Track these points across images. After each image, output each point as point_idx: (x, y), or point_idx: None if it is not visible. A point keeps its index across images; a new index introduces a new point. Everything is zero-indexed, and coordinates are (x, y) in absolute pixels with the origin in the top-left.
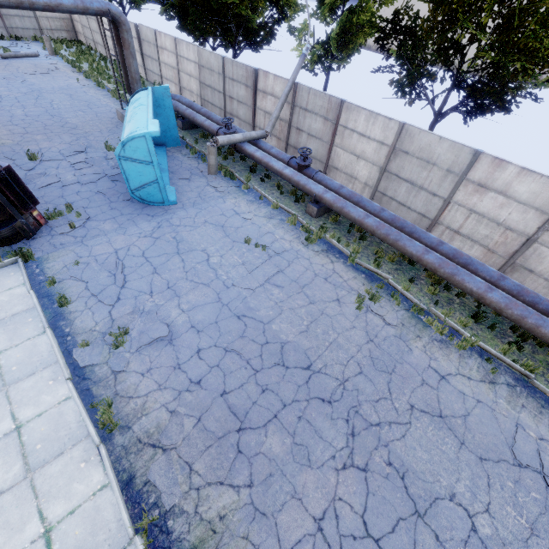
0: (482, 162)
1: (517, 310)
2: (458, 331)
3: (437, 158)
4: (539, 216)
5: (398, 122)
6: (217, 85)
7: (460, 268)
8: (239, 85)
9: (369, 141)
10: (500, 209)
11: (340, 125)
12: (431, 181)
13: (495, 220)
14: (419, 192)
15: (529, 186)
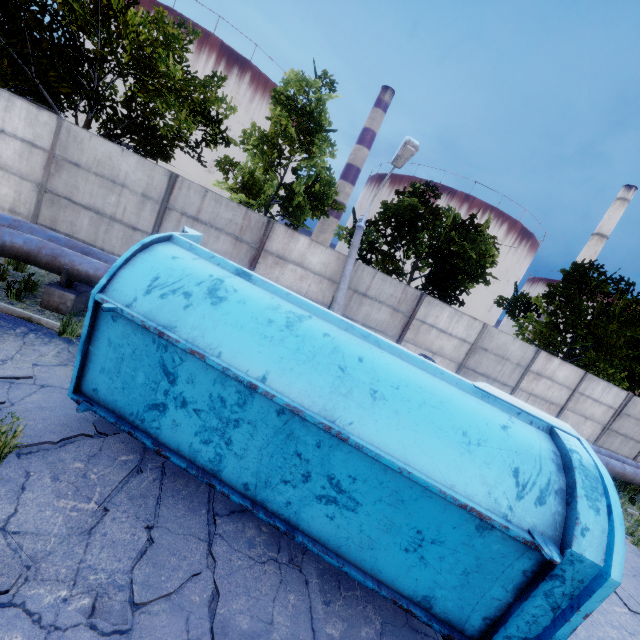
0: (540, 357)
1: (639, 474)
2: (632, 514)
3: (510, 354)
4: (568, 391)
5: (482, 322)
6: (129, 214)
7: (603, 456)
8: (215, 232)
9: (450, 337)
10: (548, 390)
11: (417, 319)
12: (504, 373)
13: (544, 399)
14: (492, 384)
15: (564, 372)
